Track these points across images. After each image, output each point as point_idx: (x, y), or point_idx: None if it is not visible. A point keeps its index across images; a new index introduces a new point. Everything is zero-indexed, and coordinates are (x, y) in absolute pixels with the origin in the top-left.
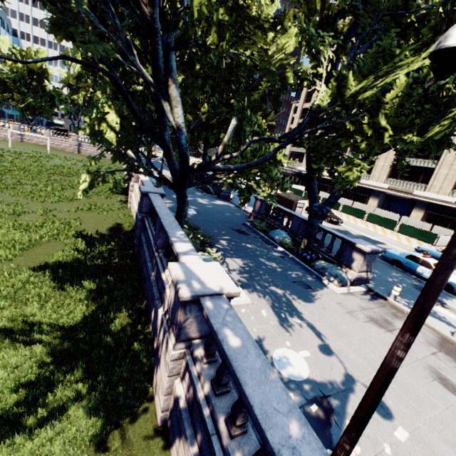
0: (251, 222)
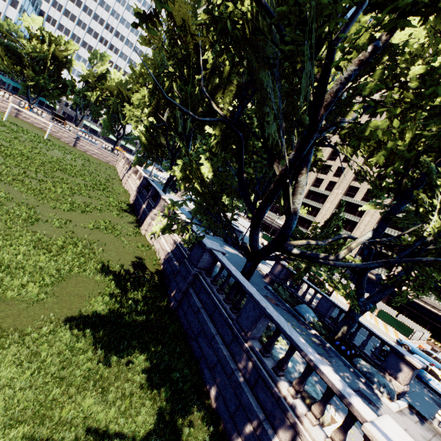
0: (272, 287)
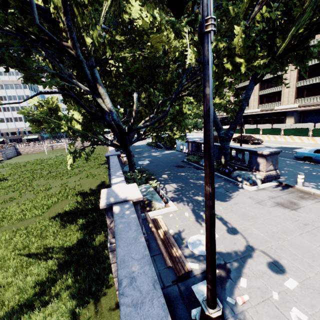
0: (187, 158)
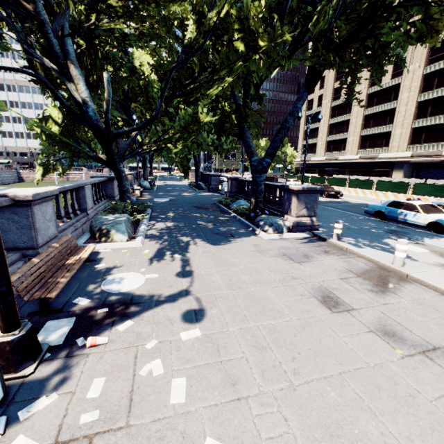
0: (220, 201)
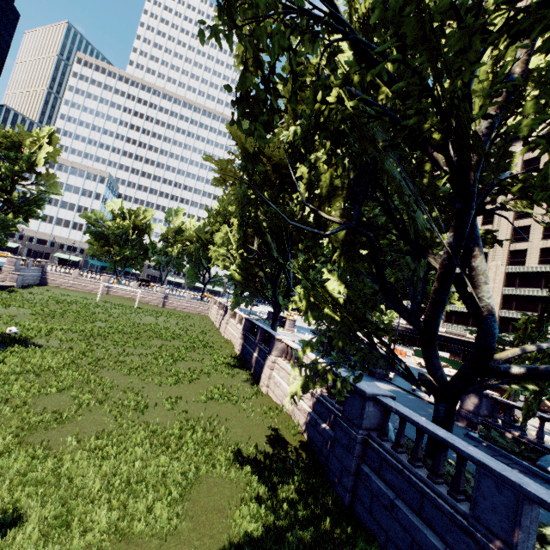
0: (478, 432)
